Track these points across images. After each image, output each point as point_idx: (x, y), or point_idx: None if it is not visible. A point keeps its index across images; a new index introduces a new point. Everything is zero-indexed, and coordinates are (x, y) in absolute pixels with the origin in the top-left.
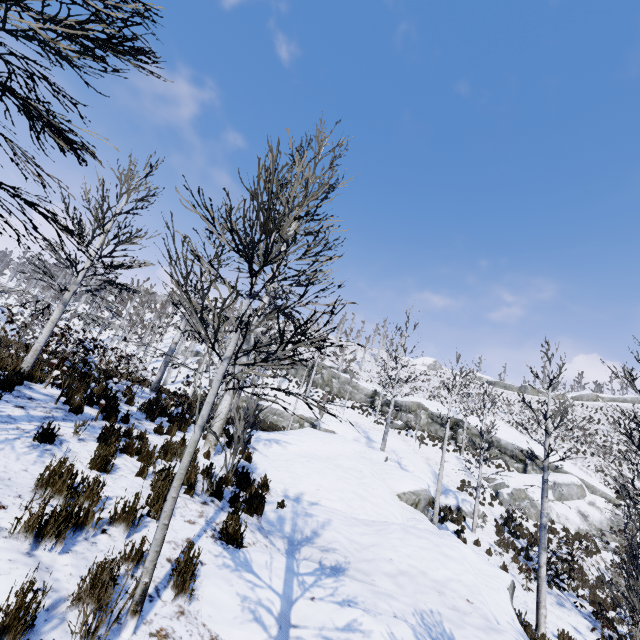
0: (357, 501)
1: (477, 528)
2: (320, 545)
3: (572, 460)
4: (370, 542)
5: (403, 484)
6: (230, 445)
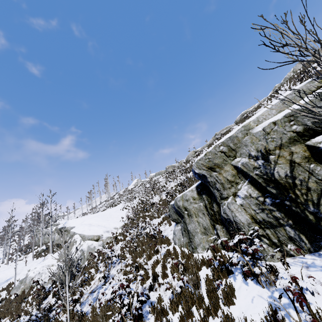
0: None
1: None
2: None
3: (129, 210)
4: None
5: None
6: None
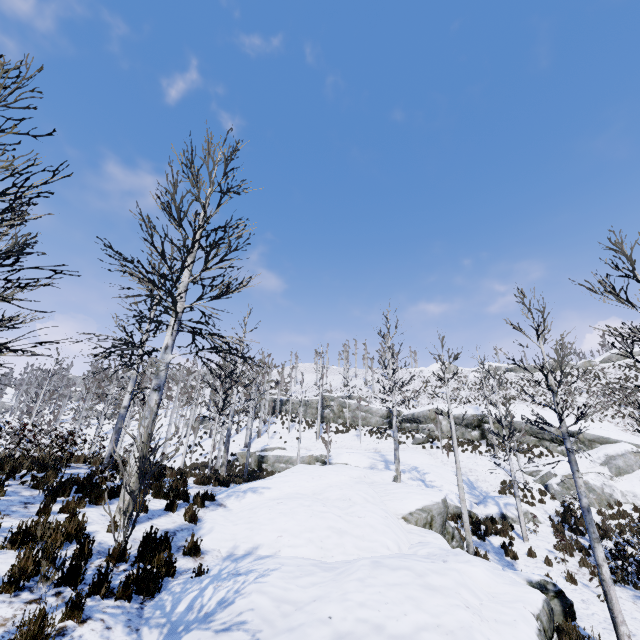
0: (333, 539)
1: (530, 535)
2: (219, 622)
3: (620, 427)
4: (313, 596)
5: (408, 502)
6: (173, 507)
